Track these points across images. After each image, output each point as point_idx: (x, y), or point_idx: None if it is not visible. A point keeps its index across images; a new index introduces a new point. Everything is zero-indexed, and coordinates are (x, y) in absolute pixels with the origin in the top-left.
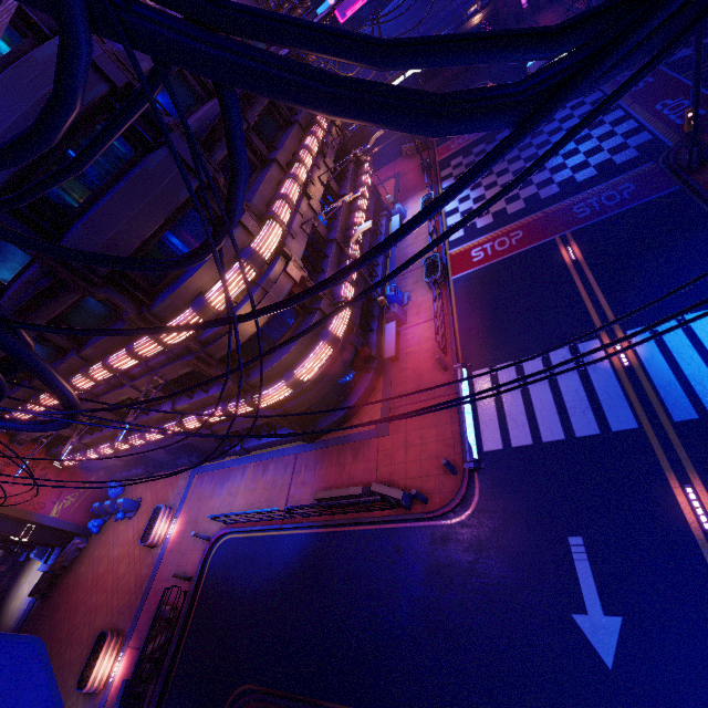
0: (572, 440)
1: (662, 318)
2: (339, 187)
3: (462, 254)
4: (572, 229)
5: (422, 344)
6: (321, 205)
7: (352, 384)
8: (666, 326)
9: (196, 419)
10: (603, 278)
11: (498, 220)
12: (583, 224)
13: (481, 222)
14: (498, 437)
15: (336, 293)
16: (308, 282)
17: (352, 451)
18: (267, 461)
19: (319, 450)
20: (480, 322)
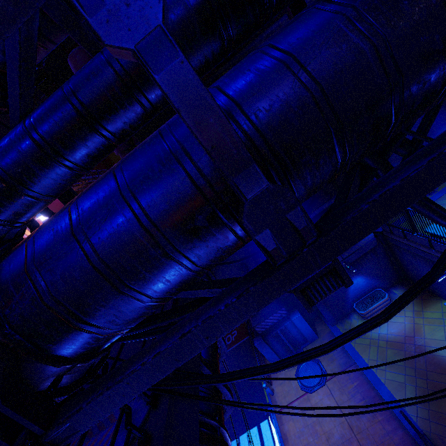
0: None
1: (232, 437)
2: None
3: None
4: None
5: None
6: None
7: None
8: (233, 445)
9: None
10: None
11: None
12: None
13: None
14: None
15: None
16: None
17: None
18: None
19: None
20: None
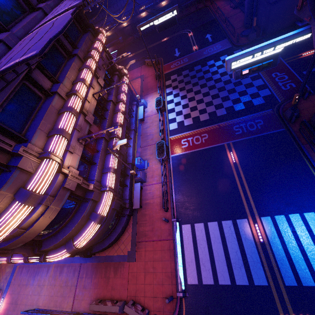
0: (234, 287)
1: (278, 213)
2: (107, 93)
3: (177, 141)
4: (233, 141)
5: (154, 199)
6: (95, 111)
7: (114, 225)
8: (280, 219)
9: (6, 261)
10: (249, 178)
11: (195, 123)
12: (238, 139)
13: (187, 122)
14: (195, 275)
15: (104, 180)
16: (82, 184)
17: (113, 269)
18: (62, 265)
19: (94, 263)
20: (186, 191)
